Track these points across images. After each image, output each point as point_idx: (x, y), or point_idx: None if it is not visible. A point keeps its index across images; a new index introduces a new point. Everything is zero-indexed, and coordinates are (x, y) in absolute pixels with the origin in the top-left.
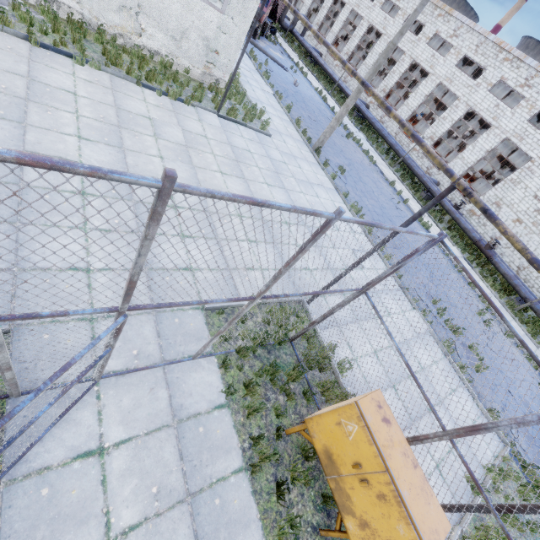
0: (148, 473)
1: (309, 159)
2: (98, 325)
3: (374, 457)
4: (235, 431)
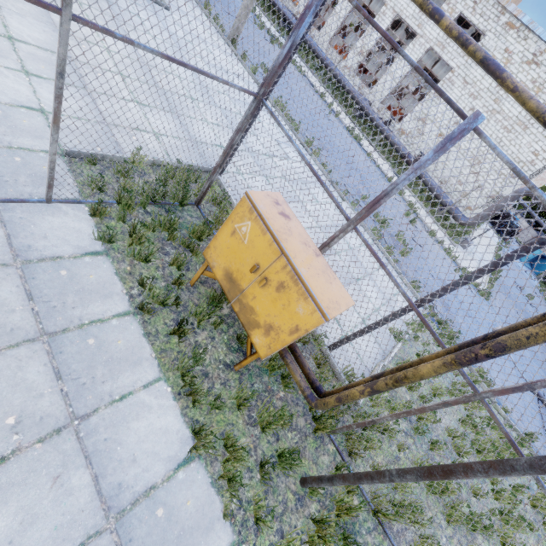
0: None
1: (223, 48)
2: None
3: (269, 247)
4: (119, 278)
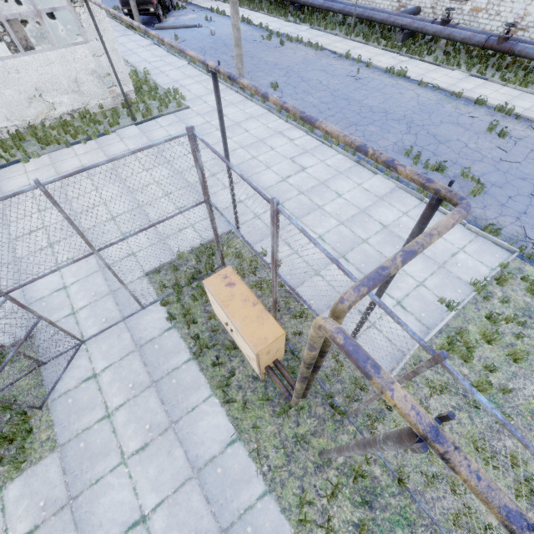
0: (125, 378)
1: (234, 101)
2: (78, 314)
3: (222, 312)
4: (182, 340)
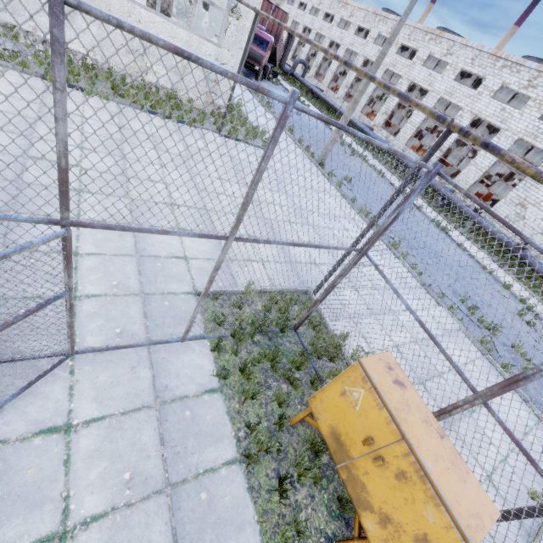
0: (121, 457)
1: (313, 171)
2: (80, 303)
3: (386, 425)
4: (229, 418)
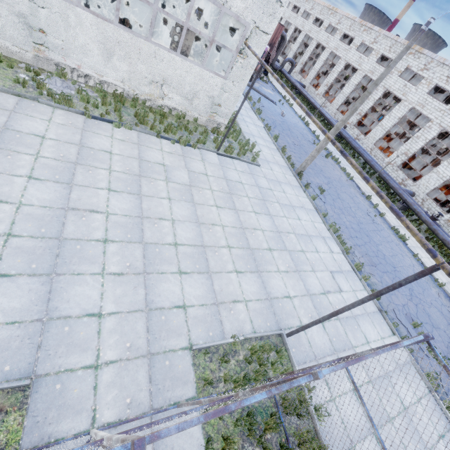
0: None
1: (292, 183)
2: (101, 372)
3: None
4: None
